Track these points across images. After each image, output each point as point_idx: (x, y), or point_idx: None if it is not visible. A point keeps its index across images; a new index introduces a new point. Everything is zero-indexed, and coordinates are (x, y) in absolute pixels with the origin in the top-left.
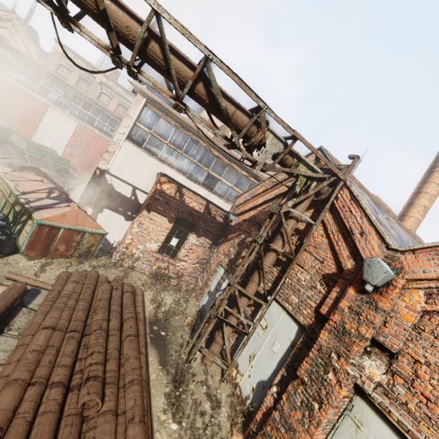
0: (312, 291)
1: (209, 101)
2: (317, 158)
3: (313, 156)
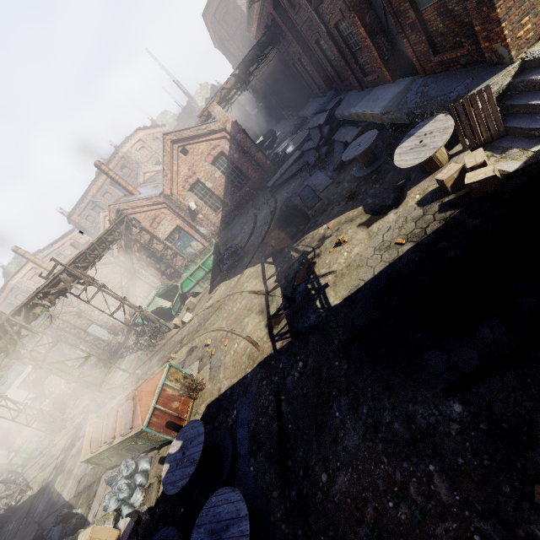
0: (83, 320)
1: None
2: None
3: None
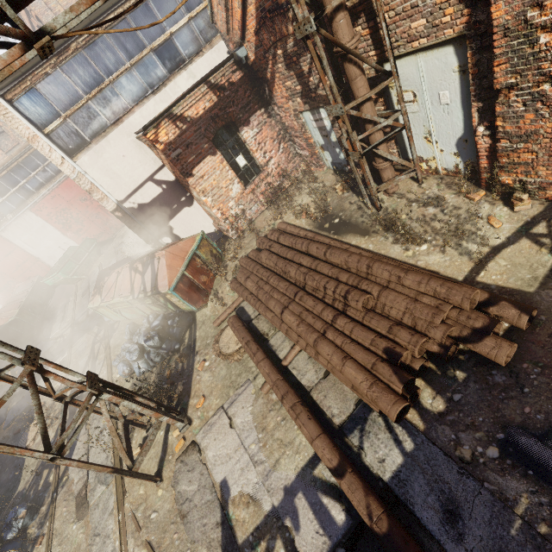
0: None
1: None
2: None
3: None
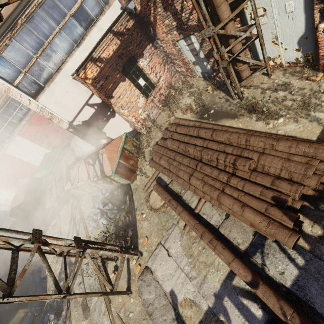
0: None
1: None
2: None
3: None
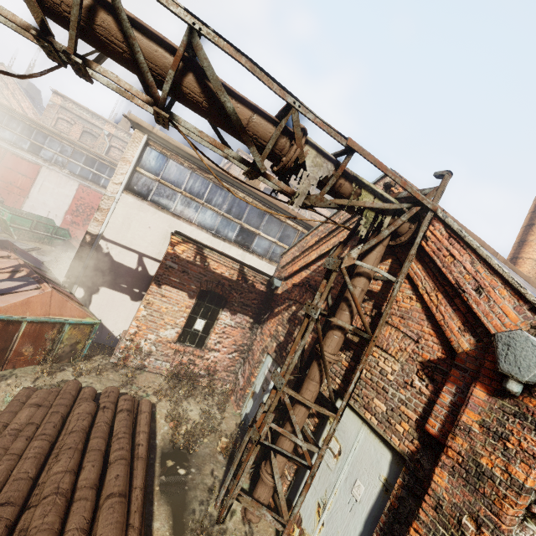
0: (407, 390)
1: (208, 103)
2: (387, 185)
3: (380, 185)
